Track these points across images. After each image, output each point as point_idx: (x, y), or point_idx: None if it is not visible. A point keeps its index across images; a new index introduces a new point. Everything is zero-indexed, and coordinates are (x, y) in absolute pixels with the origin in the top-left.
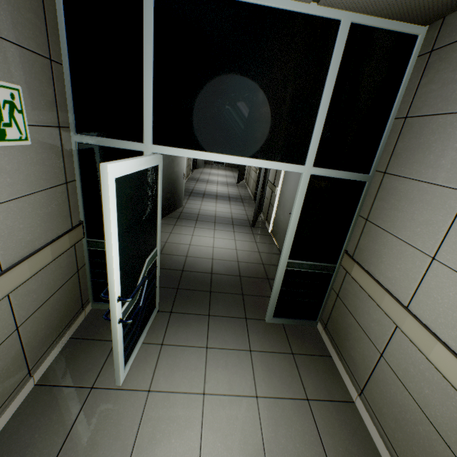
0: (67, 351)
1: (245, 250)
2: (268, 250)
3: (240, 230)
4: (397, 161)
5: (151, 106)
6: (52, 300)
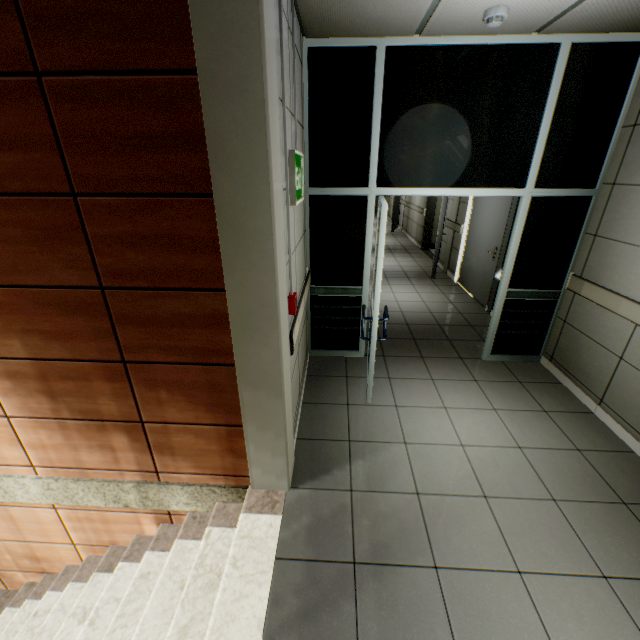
0: (311, 384)
1: (435, 302)
2: (460, 300)
3: (420, 282)
4: (627, 171)
5: (377, 153)
6: (302, 336)
